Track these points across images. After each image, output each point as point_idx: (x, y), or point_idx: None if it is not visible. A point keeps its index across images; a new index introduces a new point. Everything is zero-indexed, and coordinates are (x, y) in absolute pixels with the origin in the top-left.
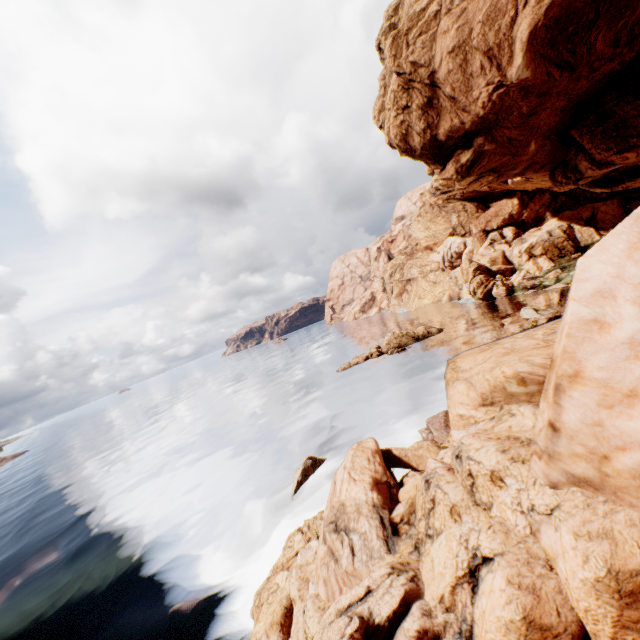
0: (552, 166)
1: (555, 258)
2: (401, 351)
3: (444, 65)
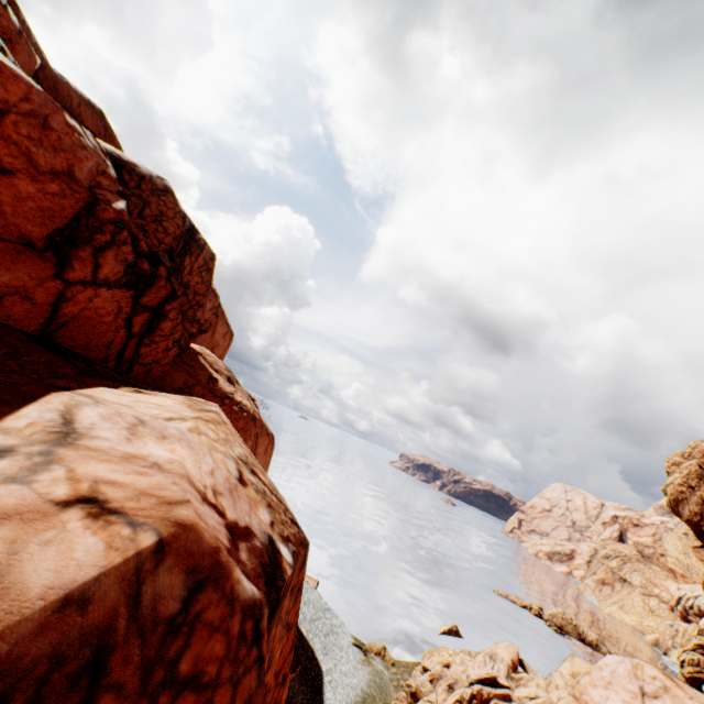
0: None
1: None
2: (559, 632)
3: None
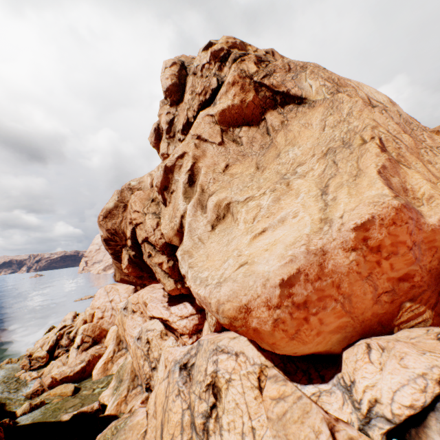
0: None
1: None
2: None
3: None
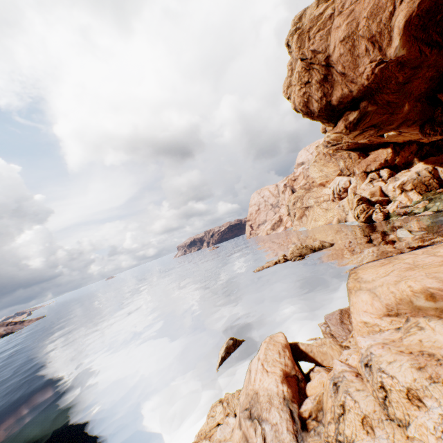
0: (422, 122)
1: (423, 192)
2: (302, 259)
3: (337, 50)
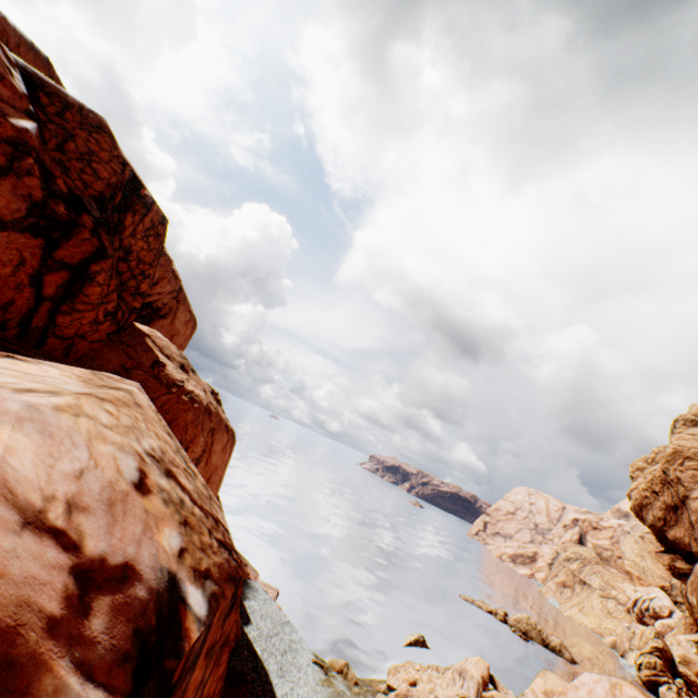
0: None
1: None
2: (523, 638)
3: (697, 502)
